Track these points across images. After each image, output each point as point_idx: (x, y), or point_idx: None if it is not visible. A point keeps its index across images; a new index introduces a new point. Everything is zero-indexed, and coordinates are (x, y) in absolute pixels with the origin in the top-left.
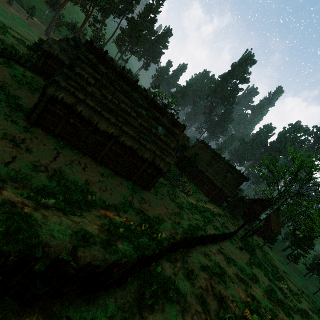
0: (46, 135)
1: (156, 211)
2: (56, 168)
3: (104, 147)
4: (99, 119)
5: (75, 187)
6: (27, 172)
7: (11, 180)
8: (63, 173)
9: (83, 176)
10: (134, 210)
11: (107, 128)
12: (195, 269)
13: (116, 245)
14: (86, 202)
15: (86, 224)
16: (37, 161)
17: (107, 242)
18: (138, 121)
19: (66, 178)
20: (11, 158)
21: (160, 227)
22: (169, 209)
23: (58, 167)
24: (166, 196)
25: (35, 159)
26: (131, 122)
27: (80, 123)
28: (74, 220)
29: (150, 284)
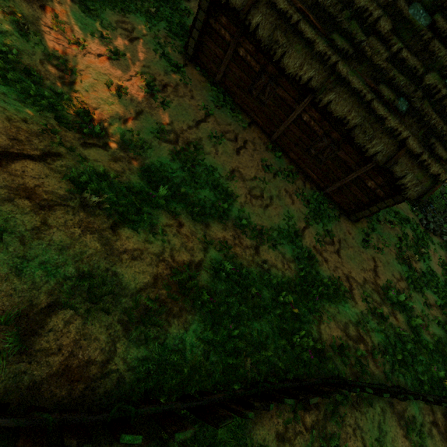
0: (203, 81)
1: (345, 268)
2: (191, 140)
3: (288, 113)
4: (288, 44)
5: (207, 179)
6: (147, 139)
7: (121, 146)
8: (198, 150)
9: (230, 162)
10: (295, 250)
11: (300, 69)
12: (355, 446)
13: (160, 327)
14: (212, 208)
15: (138, 260)
16: (169, 123)
17: (145, 315)
18: (391, 50)
19: (199, 160)
20: (135, 113)
21: (325, 309)
22: (380, 275)
23: (195, 139)
24: (391, 247)
25: (167, 120)
26: (367, 52)
27: (255, 56)
28: (115, 245)
29: (189, 442)
